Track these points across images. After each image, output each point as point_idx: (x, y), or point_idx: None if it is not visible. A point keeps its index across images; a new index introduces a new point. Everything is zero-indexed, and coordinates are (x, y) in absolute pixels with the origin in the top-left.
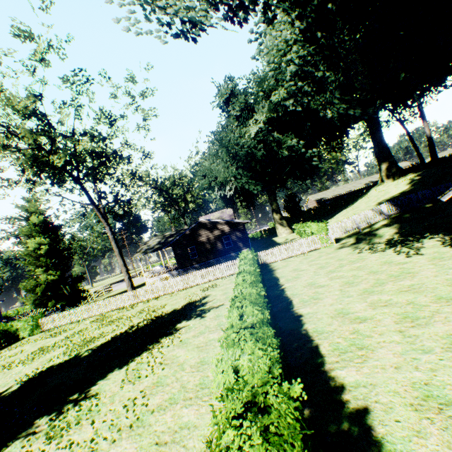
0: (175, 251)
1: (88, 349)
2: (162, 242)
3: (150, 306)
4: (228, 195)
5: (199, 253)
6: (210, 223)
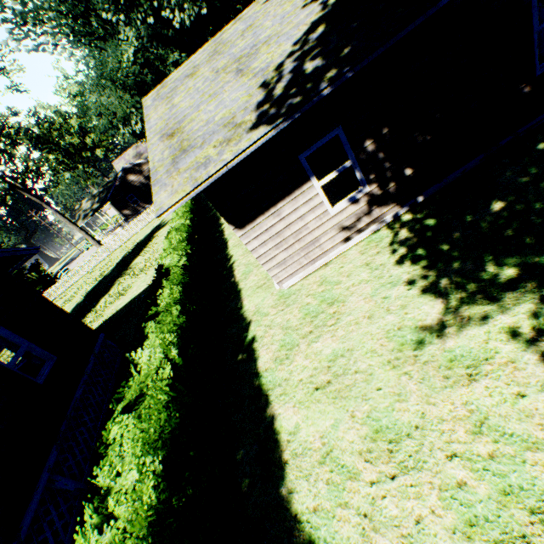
0: (116, 205)
1: (108, 273)
2: (97, 202)
3: (126, 246)
4: (137, 130)
5: (140, 199)
6: (135, 167)
